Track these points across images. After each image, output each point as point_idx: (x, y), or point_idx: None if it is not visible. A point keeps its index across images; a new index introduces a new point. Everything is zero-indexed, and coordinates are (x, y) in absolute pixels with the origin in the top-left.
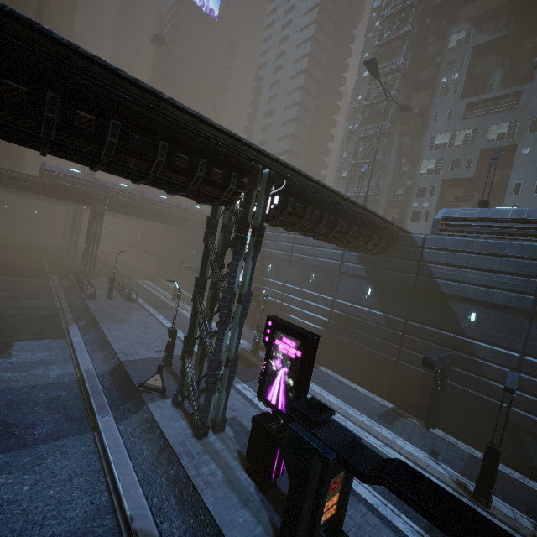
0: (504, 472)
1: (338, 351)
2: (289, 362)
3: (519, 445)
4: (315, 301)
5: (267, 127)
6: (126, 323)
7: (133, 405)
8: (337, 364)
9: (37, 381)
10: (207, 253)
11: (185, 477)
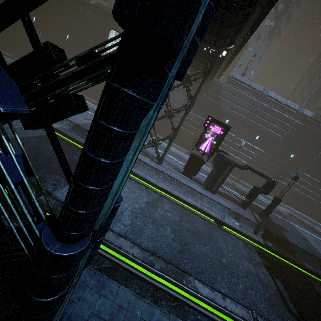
0: None
1: (167, 128)
2: (215, 135)
3: None
4: None
5: None
6: None
7: None
8: (165, 134)
9: (23, 134)
10: None
11: (170, 177)
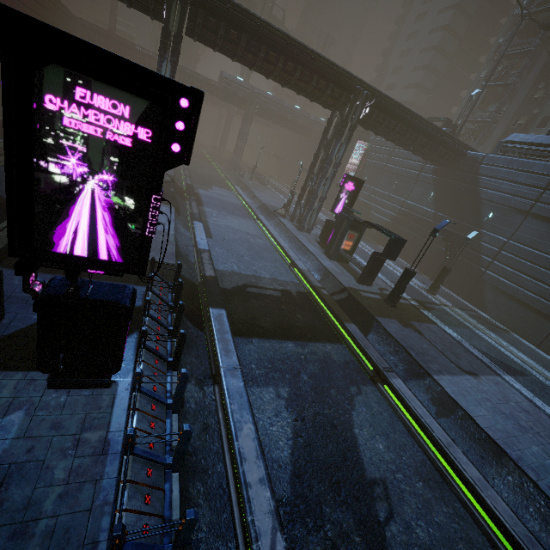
0: (462, 302)
1: None
2: (348, 193)
3: (481, 292)
4: (391, 201)
5: (413, 34)
6: (263, 192)
7: (270, 218)
8: None
9: (227, 201)
10: (323, 141)
11: (293, 235)
